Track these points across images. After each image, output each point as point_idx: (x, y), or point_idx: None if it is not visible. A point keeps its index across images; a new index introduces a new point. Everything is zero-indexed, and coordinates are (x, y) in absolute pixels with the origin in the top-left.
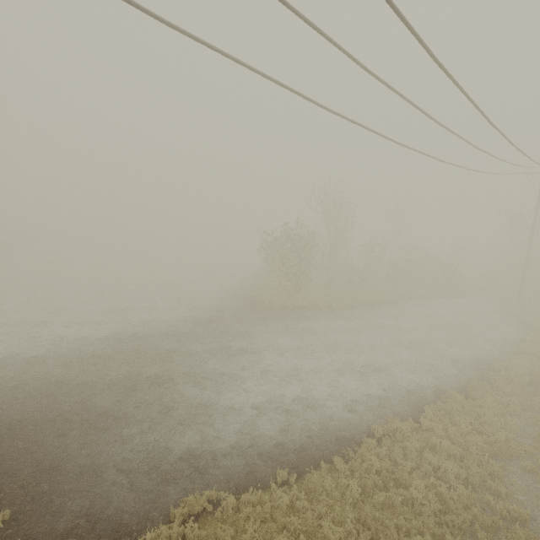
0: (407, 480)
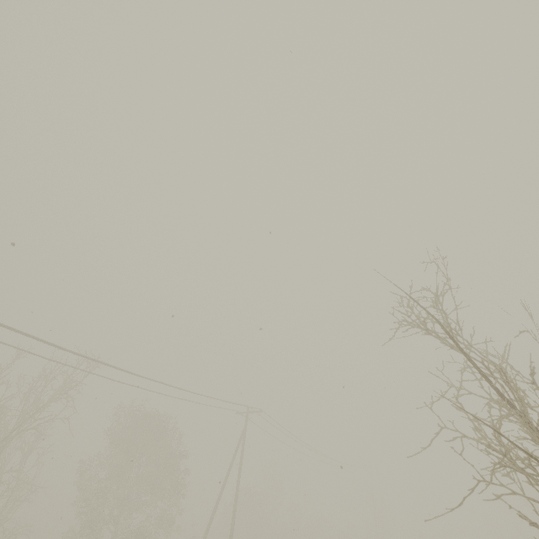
0: None
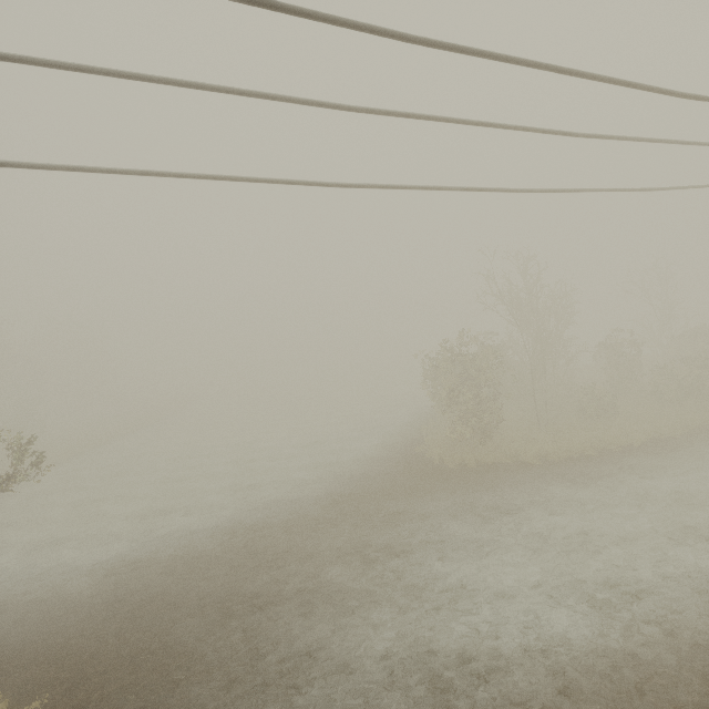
0: None
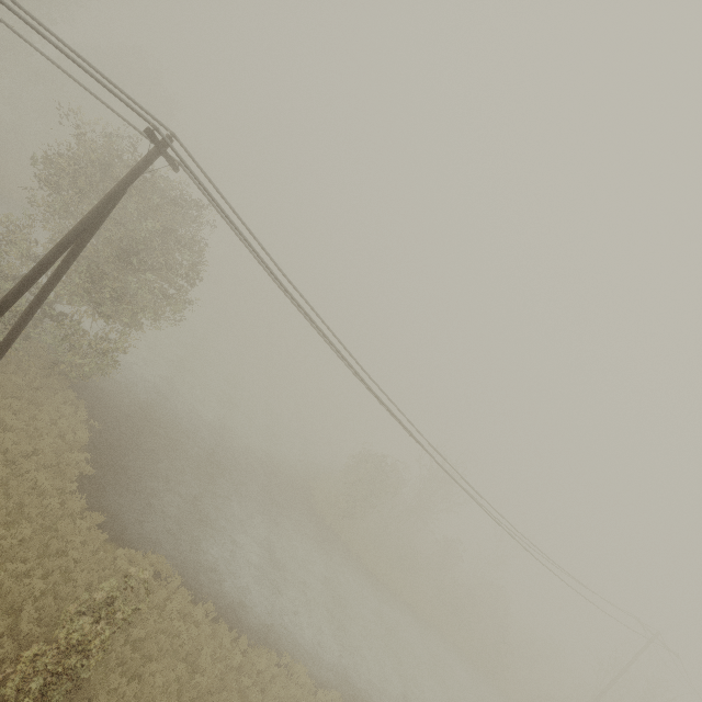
0: (269, 697)
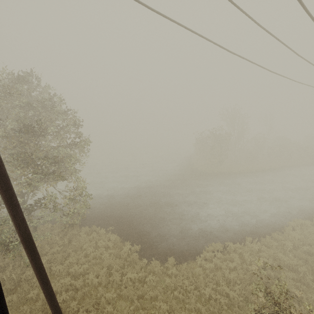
0: None
